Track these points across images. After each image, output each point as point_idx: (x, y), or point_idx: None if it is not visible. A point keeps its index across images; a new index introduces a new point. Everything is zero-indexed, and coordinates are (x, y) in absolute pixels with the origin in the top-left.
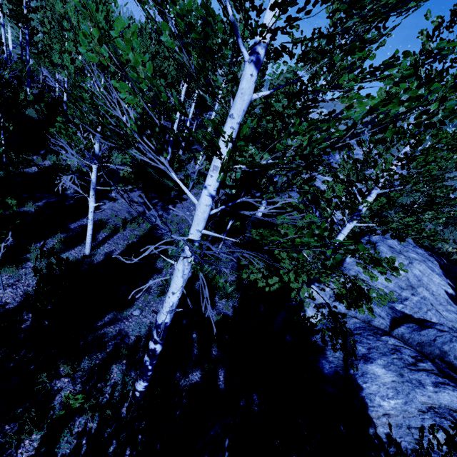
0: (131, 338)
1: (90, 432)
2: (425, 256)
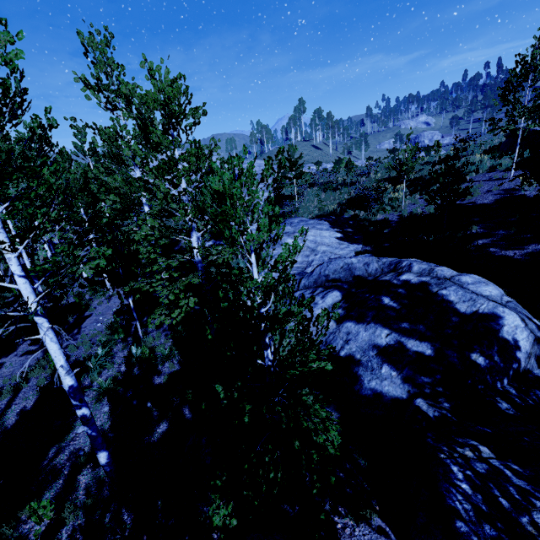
0: (86, 448)
1: (80, 527)
2: (316, 223)
